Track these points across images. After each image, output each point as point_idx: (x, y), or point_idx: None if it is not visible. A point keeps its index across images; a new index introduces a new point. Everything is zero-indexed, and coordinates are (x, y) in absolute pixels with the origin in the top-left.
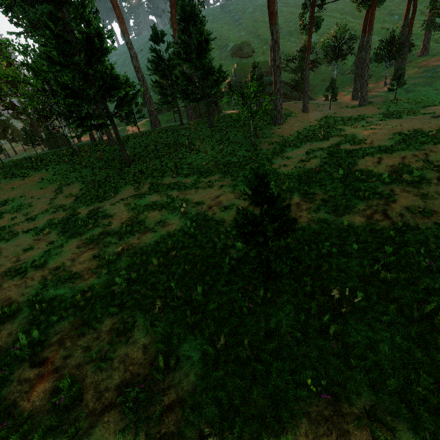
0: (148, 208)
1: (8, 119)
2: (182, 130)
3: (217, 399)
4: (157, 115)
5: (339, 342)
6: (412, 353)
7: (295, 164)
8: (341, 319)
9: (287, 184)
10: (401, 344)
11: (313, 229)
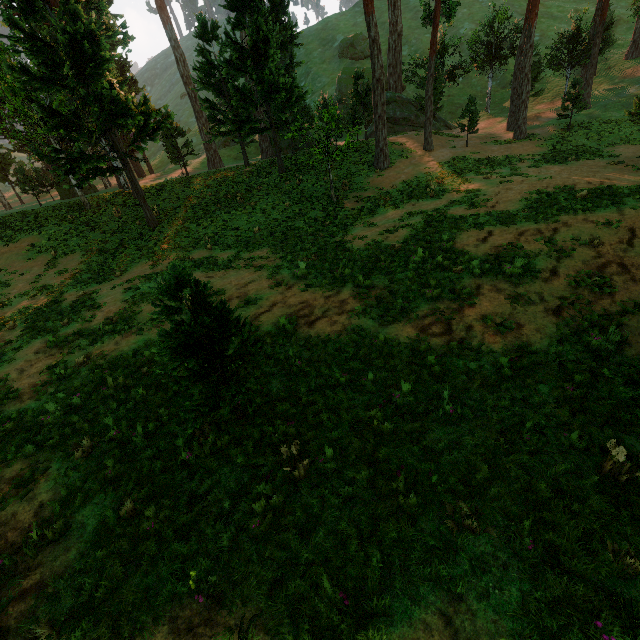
0: (149, 297)
1: (9, 152)
2: (240, 175)
3: (83, 588)
4: (223, 149)
5: (263, 521)
6: (348, 544)
7: (375, 236)
8: (292, 486)
9: (340, 270)
10: (342, 531)
11: (339, 344)
